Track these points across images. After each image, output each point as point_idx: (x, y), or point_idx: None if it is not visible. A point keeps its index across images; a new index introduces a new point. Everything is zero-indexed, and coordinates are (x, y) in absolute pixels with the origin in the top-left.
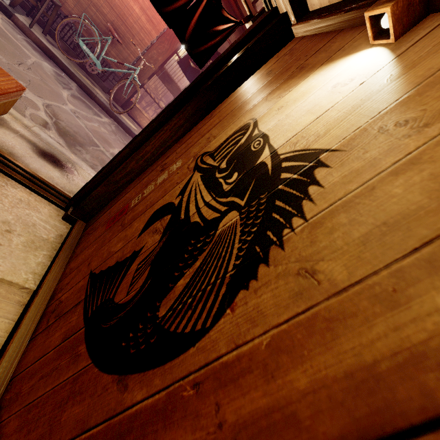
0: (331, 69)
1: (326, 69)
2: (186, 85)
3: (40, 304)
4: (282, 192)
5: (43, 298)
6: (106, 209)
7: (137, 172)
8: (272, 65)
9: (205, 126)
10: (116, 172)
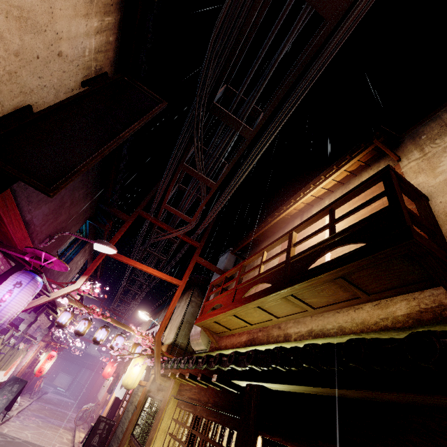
0: None
1: None
2: None
3: None
4: None
5: None
6: None
7: None
8: None
9: None
10: None
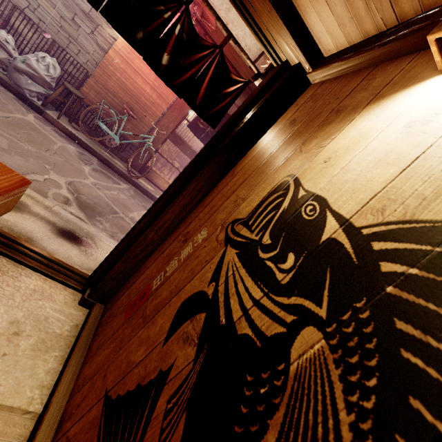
0: (386, 106)
1: (378, 108)
2: (196, 143)
3: (44, 440)
4: (401, 301)
5: (49, 428)
6: (126, 288)
7: (157, 242)
8: (294, 114)
9: (228, 186)
10: (135, 246)
